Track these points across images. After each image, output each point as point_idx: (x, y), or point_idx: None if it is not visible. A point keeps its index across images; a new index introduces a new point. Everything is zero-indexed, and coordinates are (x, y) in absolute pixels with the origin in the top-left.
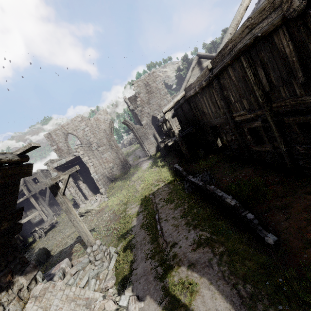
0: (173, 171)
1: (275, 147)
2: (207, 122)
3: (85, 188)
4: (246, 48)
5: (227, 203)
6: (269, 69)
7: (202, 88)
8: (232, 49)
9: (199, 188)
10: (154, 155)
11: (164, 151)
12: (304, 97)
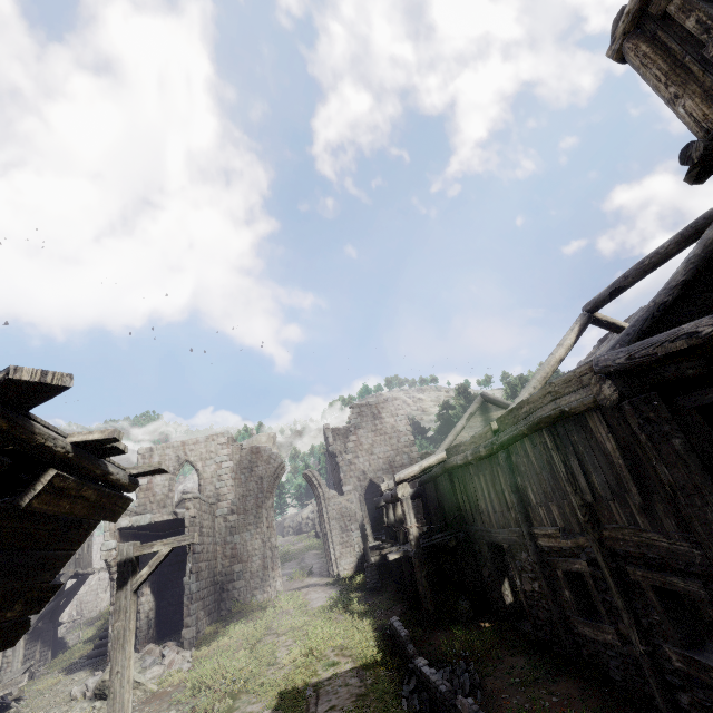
0: (383, 636)
1: (623, 638)
2: (483, 531)
3: (149, 612)
4: (550, 420)
5: None
6: (589, 465)
7: (479, 457)
8: (530, 413)
9: (438, 704)
10: (347, 578)
11: (373, 575)
12: (651, 534)
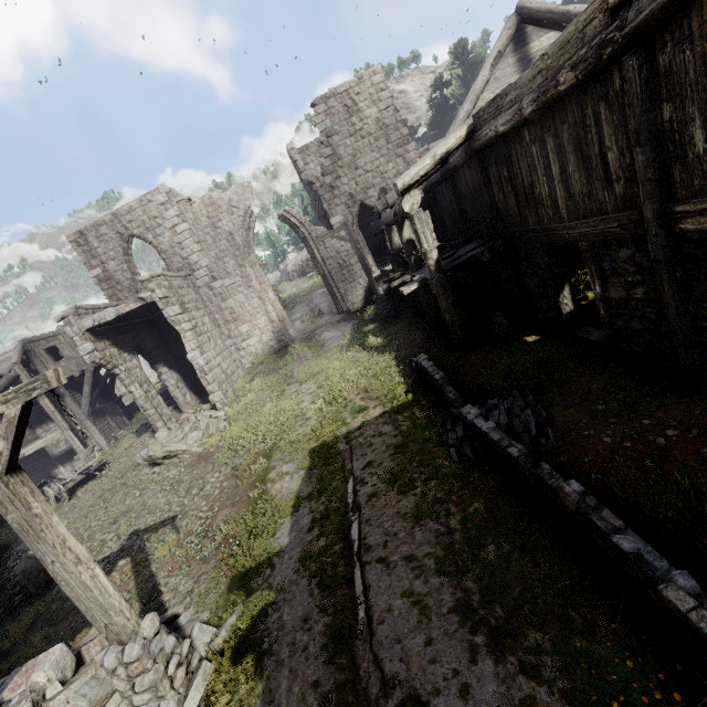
0: (409, 369)
1: None
2: (537, 231)
3: (176, 384)
4: None
5: (669, 607)
6: None
7: (551, 100)
8: None
9: (502, 459)
10: (358, 311)
11: (385, 306)
12: None
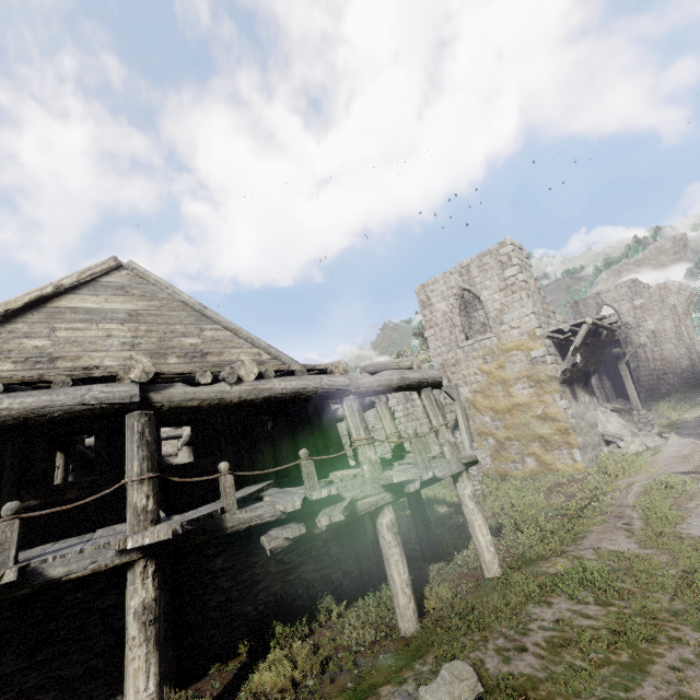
0: None
1: None
2: None
3: (609, 388)
4: None
5: None
6: None
7: None
8: None
9: None
10: None
11: None
12: None
